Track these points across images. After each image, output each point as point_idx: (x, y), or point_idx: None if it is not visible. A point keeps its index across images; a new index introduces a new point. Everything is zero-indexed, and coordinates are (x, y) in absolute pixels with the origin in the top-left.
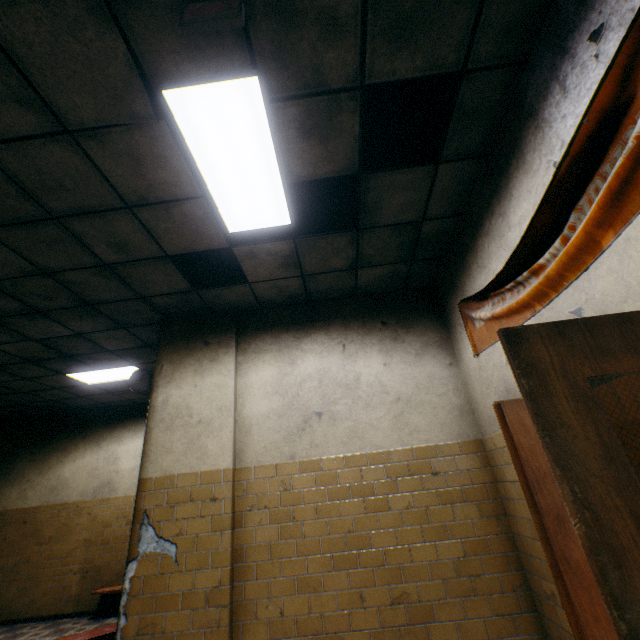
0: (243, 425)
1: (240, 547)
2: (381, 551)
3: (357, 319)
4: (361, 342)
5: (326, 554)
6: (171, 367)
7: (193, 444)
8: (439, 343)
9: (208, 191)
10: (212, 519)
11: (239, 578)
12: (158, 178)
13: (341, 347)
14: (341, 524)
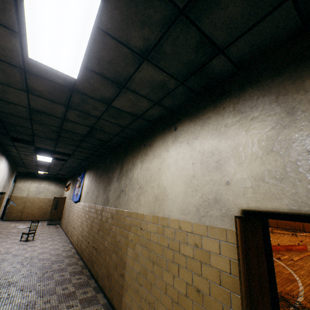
0: (30, 191)
1: (25, 205)
2: (44, 208)
3: (53, 180)
4: (52, 184)
5: (37, 207)
6: (19, 180)
7: (21, 192)
8: (63, 186)
9: (39, 172)
10: (22, 202)
11: (24, 208)
12: (34, 171)
13: (49, 184)
14: (40, 205)
